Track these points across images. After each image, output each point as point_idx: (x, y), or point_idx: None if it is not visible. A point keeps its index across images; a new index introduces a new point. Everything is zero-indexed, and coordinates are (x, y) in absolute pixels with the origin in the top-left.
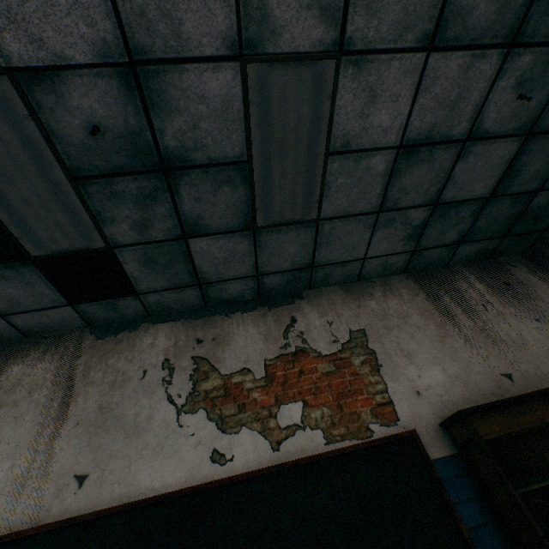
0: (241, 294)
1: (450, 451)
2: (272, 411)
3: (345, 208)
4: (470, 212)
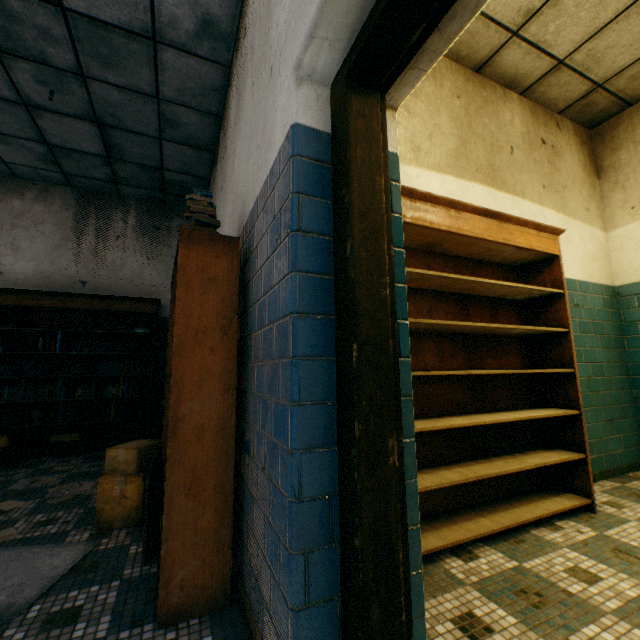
0: None
1: None
2: None
3: None
4: (100, 162)
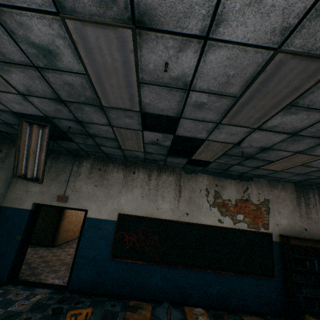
0: (233, 174)
1: (278, 241)
2: (235, 214)
3: (291, 171)
4: None
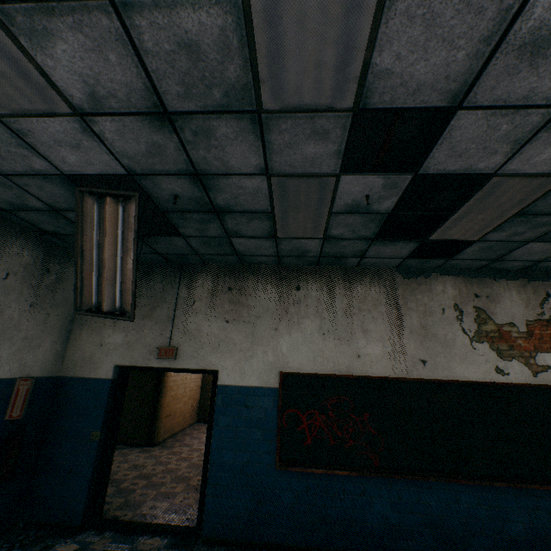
0: (511, 267)
1: None
2: (532, 354)
3: None
4: None
